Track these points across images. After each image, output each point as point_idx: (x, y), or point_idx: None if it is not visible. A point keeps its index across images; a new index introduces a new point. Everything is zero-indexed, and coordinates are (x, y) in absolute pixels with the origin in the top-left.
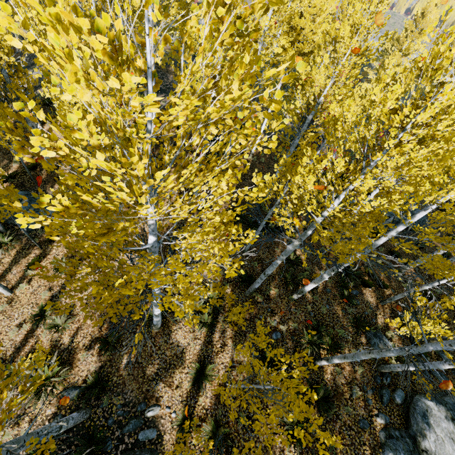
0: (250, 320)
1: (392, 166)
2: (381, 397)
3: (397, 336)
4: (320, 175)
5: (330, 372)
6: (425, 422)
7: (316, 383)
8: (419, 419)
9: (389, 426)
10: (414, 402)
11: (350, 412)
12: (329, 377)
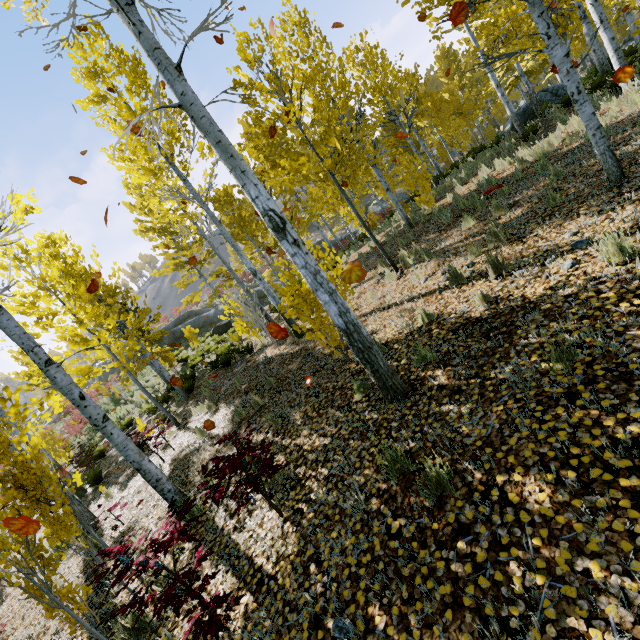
0: None
1: None
2: None
3: None
4: None
5: None
6: None
7: None
8: None
9: None
10: None
11: None
12: None
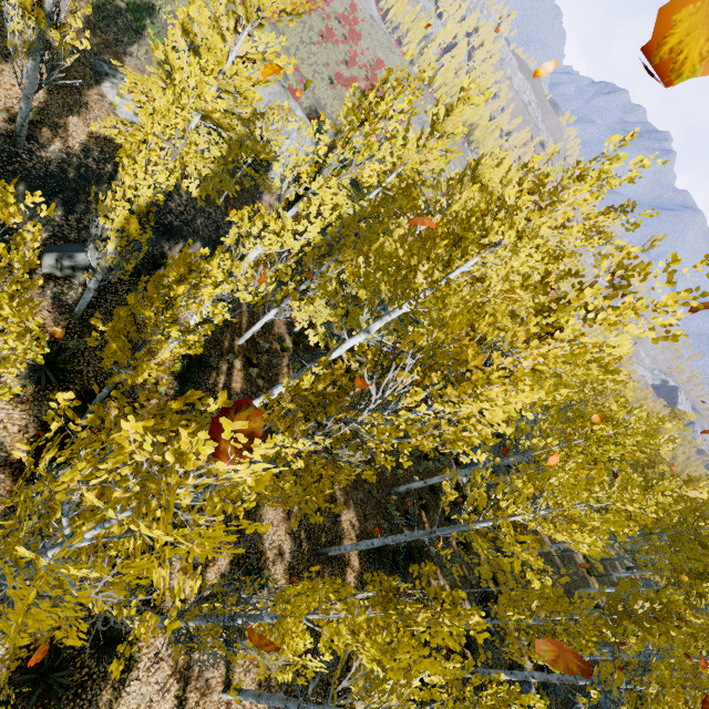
0: None
1: None
2: None
3: (529, 661)
4: None
5: None
6: None
7: None
8: None
9: None
10: None
11: None
12: None
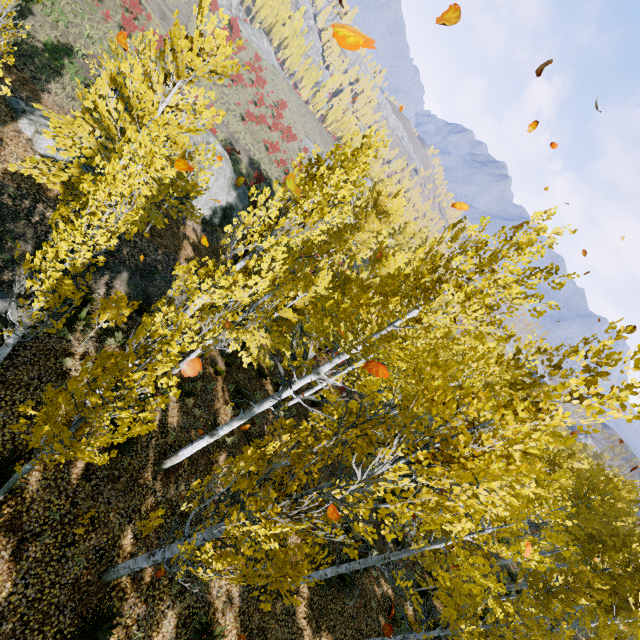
0: None
1: None
2: None
3: None
4: None
5: None
6: None
7: None
8: None
9: None
10: None
11: None
12: None
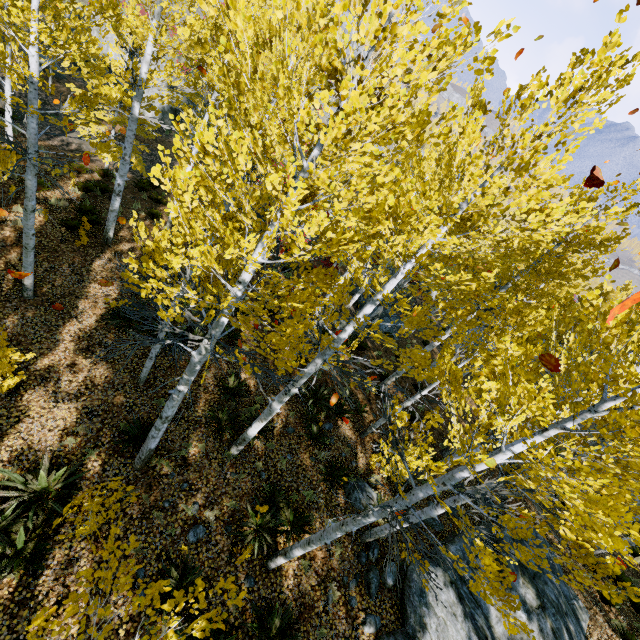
0: (142, 517)
1: (329, 143)
2: (368, 587)
3: (382, 480)
4: (220, 189)
5: (294, 573)
6: (424, 604)
7: (267, 607)
8: (416, 603)
9: (381, 633)
10: (409, 577)
11: (325, 637)
12: (291, 582)
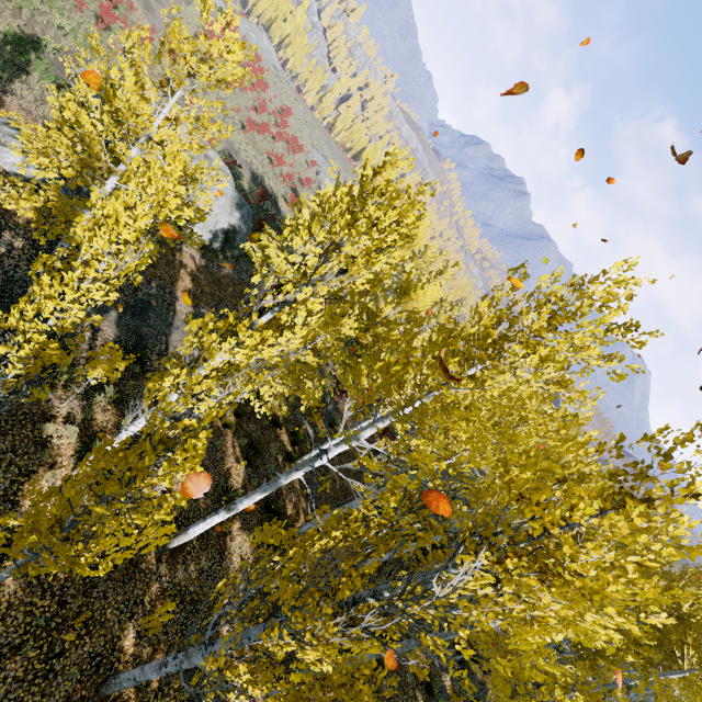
0: None
1: None
2: None
3: None
4: None
5: None
6: None
7: None
8: None
9: None
10: None
11: None
12: None
